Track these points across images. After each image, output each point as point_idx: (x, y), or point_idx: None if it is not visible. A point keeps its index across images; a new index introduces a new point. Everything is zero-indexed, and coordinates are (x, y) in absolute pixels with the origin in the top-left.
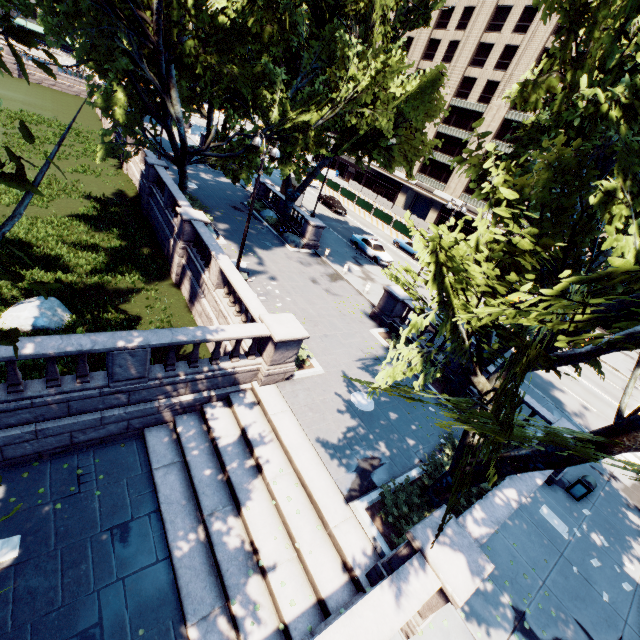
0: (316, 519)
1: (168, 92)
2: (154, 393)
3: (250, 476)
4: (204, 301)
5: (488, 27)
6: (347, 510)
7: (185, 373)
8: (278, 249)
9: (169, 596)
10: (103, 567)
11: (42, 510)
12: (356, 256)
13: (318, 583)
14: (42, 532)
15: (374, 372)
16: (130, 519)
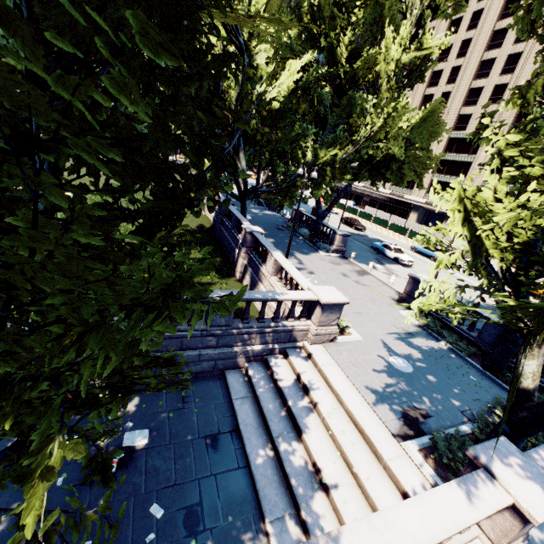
0: (370, 453)
1: (237, 155)
2: (234, 340)
3: (307, 411)
4: (261, 287)
5: (475, 76)
6: (399, 448)
7: (255, 326)
8: (313, 254)
9: (249, 496)
10: (201, 463)
11: (161, 416)
12: (378, 258)
13: (379, 506)
14: (161, 430)
15: (408, 343)
16: (218, 432)
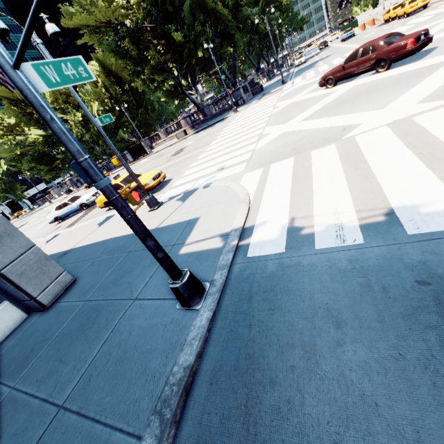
0: None
1: None
2: None
3: None
4: None
5: None
6: None
7: None
8: None
9: None
10: None
11: None
12: None
13: None
14: None
15: None
16: None
